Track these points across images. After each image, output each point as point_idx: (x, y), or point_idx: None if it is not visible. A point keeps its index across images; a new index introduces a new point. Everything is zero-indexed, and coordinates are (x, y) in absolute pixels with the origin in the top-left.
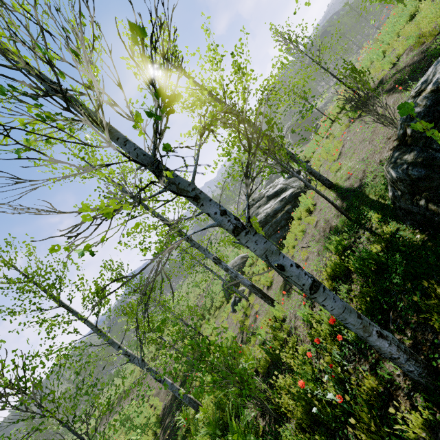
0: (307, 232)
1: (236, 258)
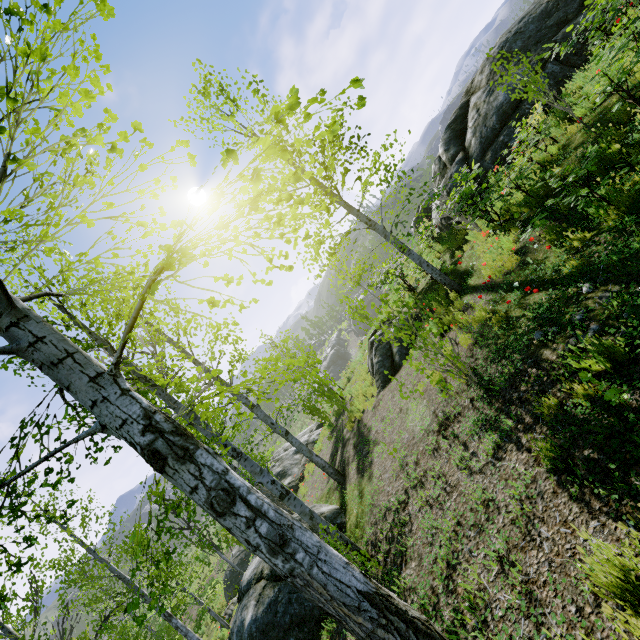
0: None
1: None
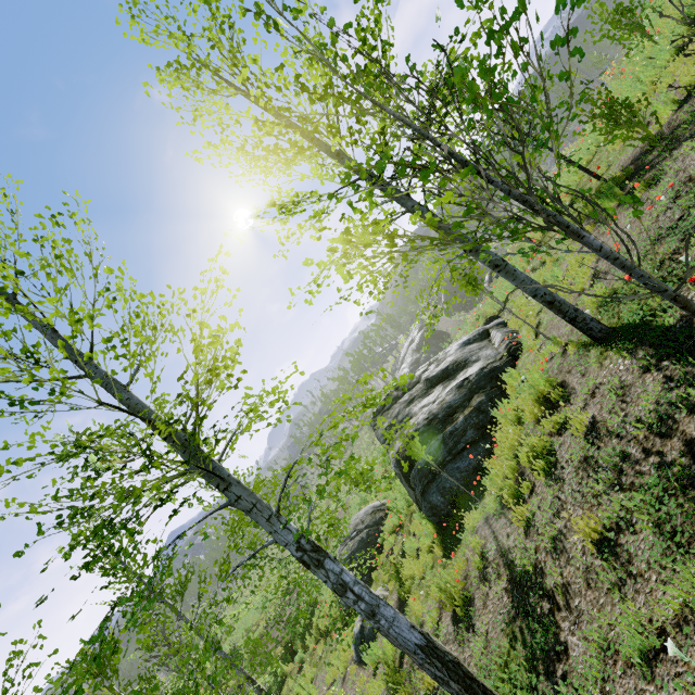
0: (564, 456)
1: (364, 513)
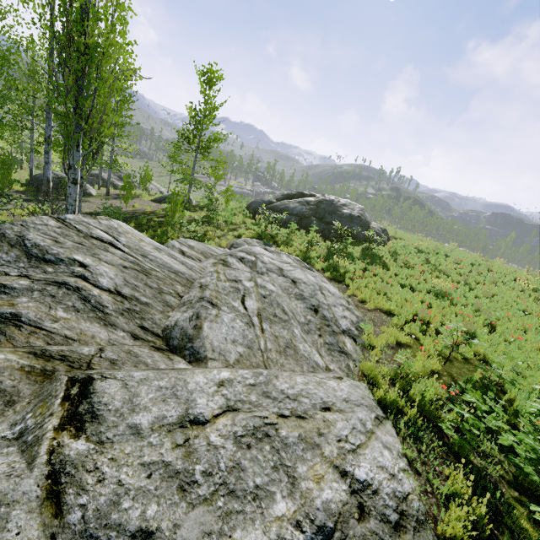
0: None
1: None
